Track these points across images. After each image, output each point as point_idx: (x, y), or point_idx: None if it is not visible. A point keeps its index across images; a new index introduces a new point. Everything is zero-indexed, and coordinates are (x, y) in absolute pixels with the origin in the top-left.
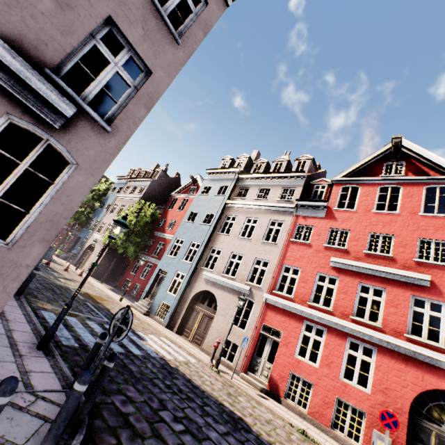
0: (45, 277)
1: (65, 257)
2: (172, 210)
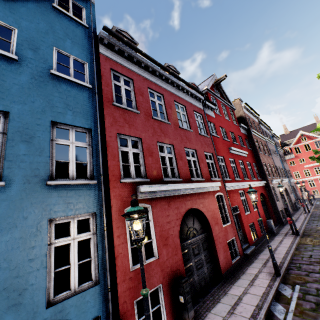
0: None
1: None
2: None
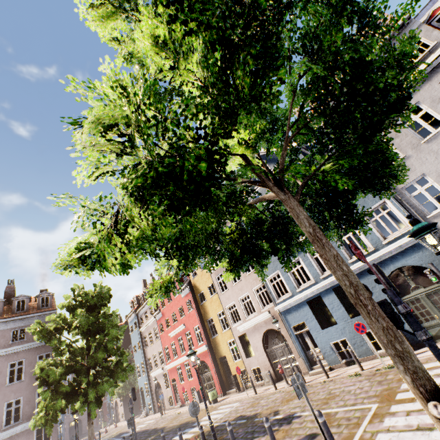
0: None
1: (110, 423)
2: None
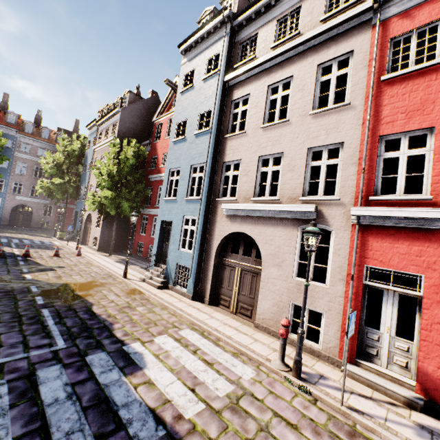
0: None
1: (71, 238)
2: (160, 141)
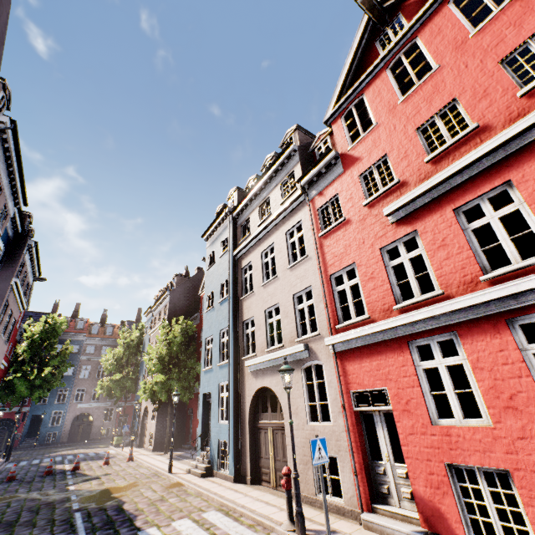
0: (35, 498)
1: (128, 442)
2: None
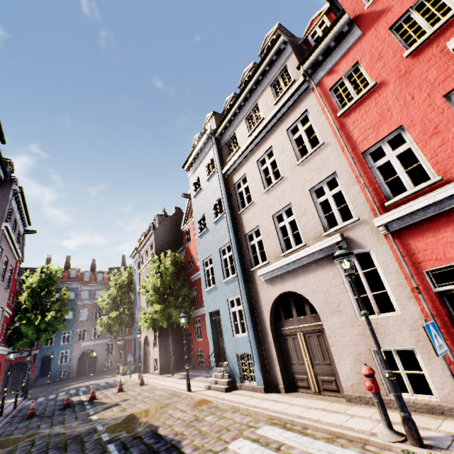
0: (59, 433)
1: (133, 369)
2: (191, 243)
